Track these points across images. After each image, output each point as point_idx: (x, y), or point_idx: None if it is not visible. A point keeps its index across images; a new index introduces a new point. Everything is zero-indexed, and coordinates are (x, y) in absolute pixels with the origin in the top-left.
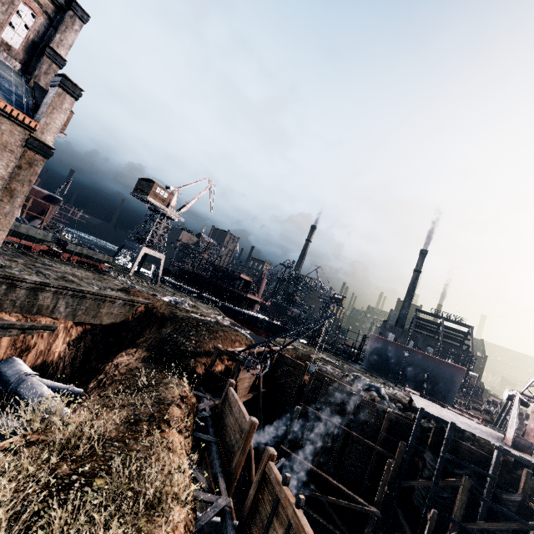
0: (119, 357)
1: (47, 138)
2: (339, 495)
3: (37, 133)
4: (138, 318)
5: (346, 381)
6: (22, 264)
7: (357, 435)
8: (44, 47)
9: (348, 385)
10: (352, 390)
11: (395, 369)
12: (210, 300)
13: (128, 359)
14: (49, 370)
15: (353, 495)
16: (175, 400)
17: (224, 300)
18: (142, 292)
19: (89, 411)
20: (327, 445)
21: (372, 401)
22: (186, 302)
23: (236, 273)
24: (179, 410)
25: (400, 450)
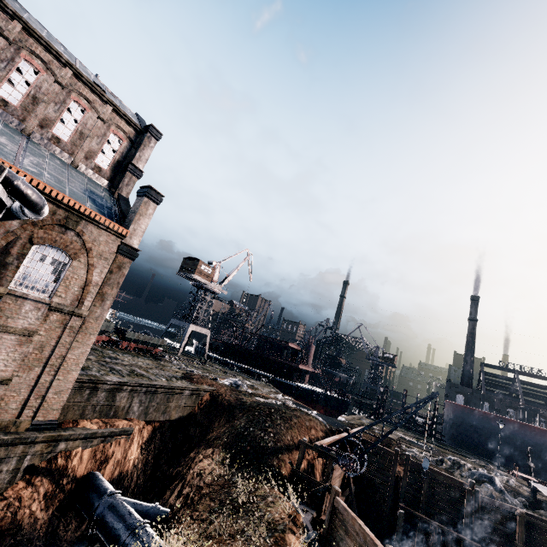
0: (198, 461)
1: (133, 242)
2: None
3: (127, 238)
4: (204, 408)
5: (444, 469)
6: (96, 362)
7: None
8: (127, 165)
9: (455, 478)
10: (463, 484)
11: (485, 443)
12: (259, 375)
13: (209, 463)
14: (124, 482)
15: None
16: (287, 523)
17: (273, 373)
18: (204, 378)
19: (193, 545)
20: None
21: (490, 498)
22: (243, 382)
23: (283, 342)
24: (295, 538)
25: None
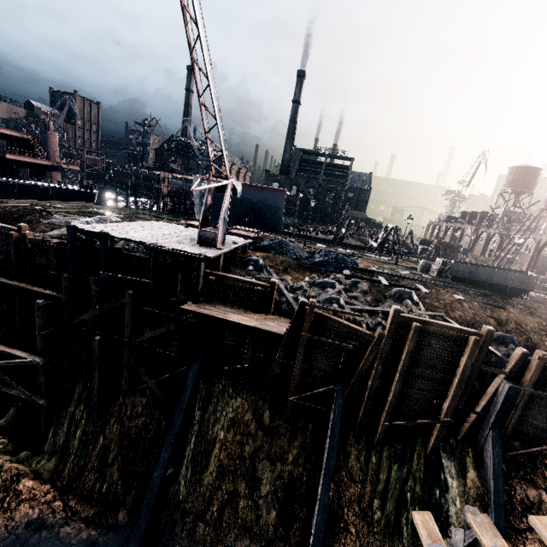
0: None
1: None
2: (35, 354)
3: None
4: None
5: None
6: None
7: (17, 285)
8: None
9: (10, 226)
10: (13, 231)
11: None
12: None
13: None
14: None
15: (12, 352)
16: None
17: None
18: None
19: None
20: (4, 307)
21: (59, 239)
22: None
23: None
24: None
25: (63, 285)
